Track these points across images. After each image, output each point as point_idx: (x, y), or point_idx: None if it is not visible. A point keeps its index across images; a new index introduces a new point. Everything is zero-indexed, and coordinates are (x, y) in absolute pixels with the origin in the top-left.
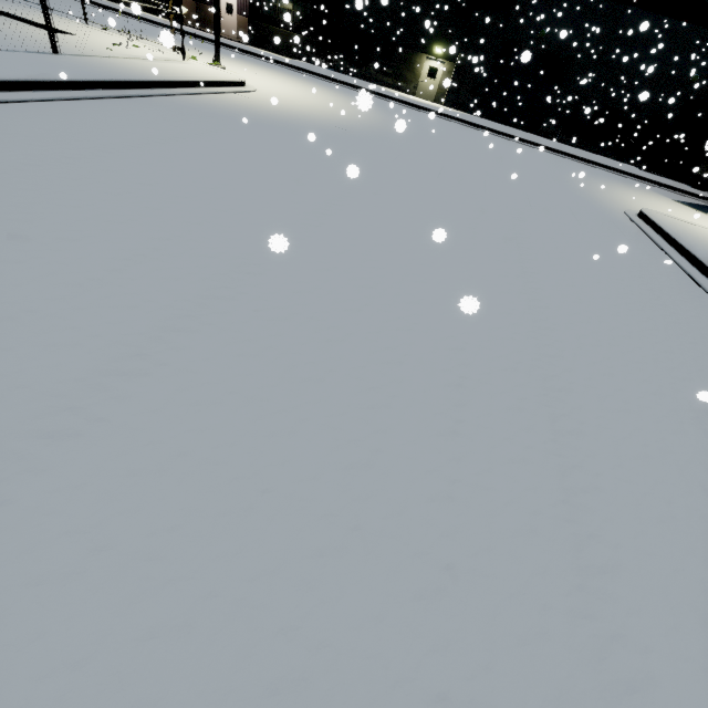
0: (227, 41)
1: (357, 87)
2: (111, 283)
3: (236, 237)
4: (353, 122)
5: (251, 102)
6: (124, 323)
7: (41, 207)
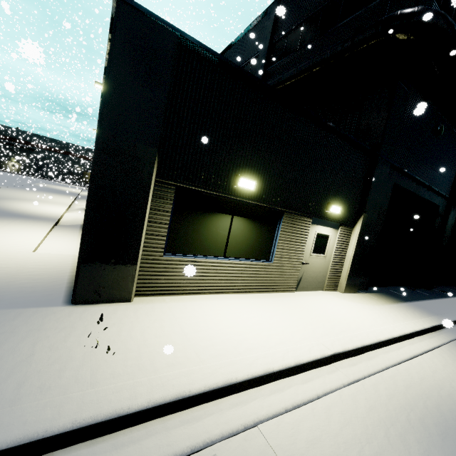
0: None
1: None
2: None
3: None
4: None
5: None
6: None
7: None
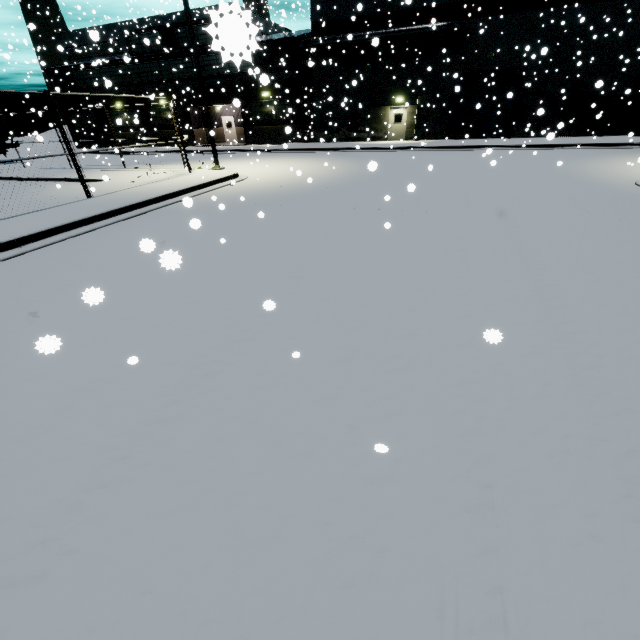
0: (229, 147)
1: (335, 149)
2: (51, 428)
3: (201, 330)
4: (331, 178)
5: (242, 188)
6: (45, 488)
7: (22, 346)
